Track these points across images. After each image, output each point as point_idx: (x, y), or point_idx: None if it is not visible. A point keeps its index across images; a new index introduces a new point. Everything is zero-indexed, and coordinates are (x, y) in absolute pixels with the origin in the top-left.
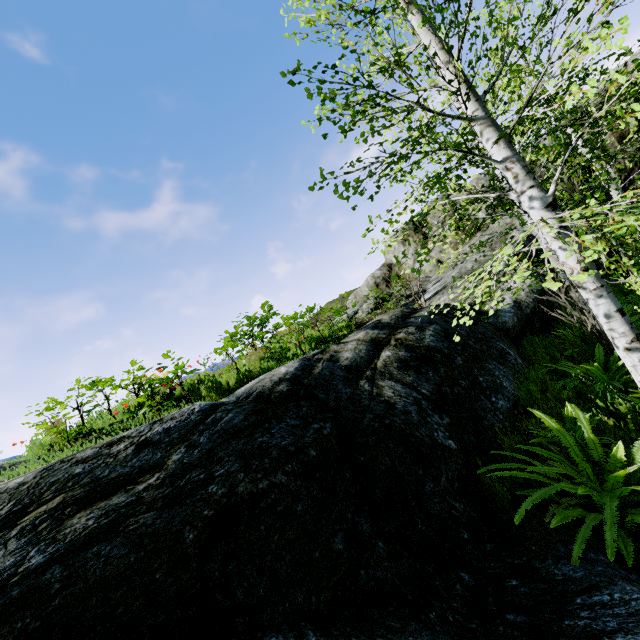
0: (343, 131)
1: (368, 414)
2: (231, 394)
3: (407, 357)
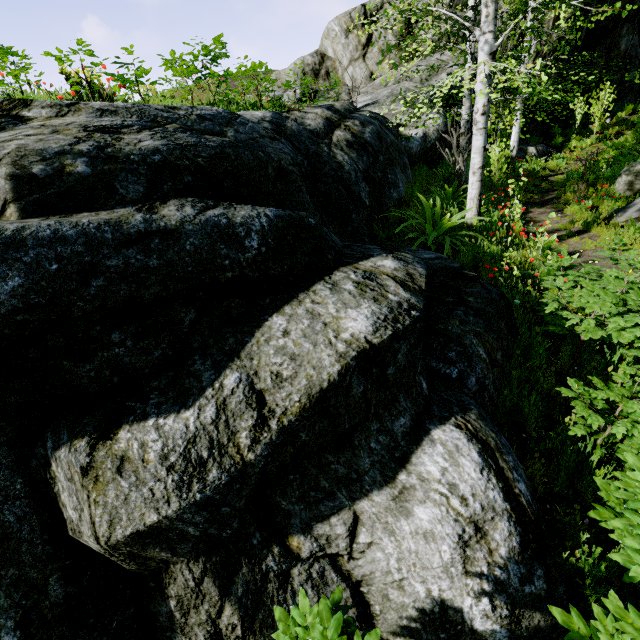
0: None
1: (328, 166)
2: None
3: (352, 141)
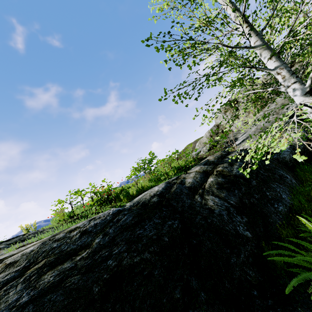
0: (179, 65)
1: (198, 215)
2: (132, 200)
3: (222, 181)
